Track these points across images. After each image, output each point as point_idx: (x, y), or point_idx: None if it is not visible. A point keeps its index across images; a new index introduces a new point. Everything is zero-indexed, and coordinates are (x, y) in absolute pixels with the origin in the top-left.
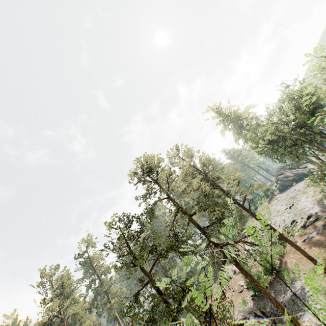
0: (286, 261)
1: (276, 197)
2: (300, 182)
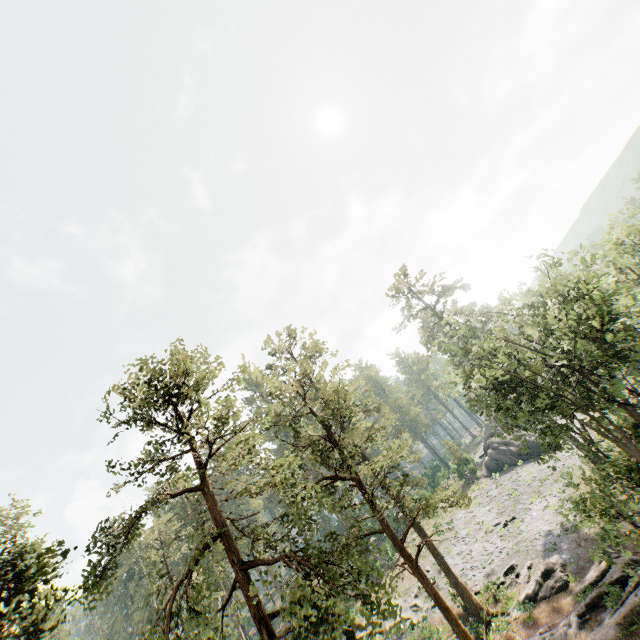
0: None
1: (479, 484)
2: (531, 462)
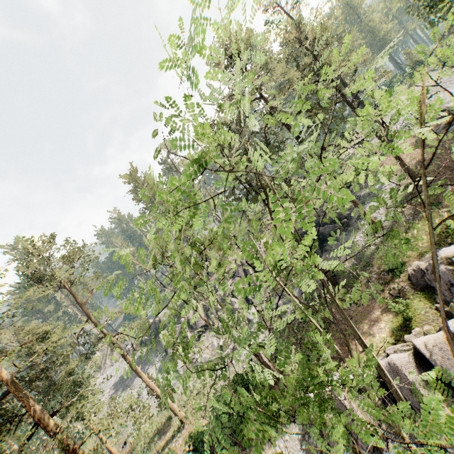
0: (382, 163)
1: None
2: None
